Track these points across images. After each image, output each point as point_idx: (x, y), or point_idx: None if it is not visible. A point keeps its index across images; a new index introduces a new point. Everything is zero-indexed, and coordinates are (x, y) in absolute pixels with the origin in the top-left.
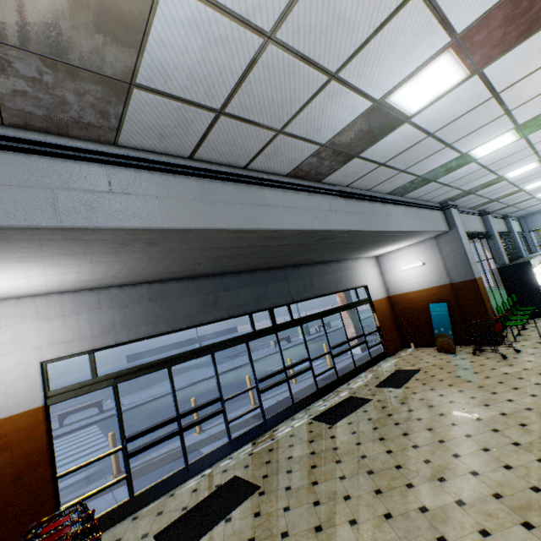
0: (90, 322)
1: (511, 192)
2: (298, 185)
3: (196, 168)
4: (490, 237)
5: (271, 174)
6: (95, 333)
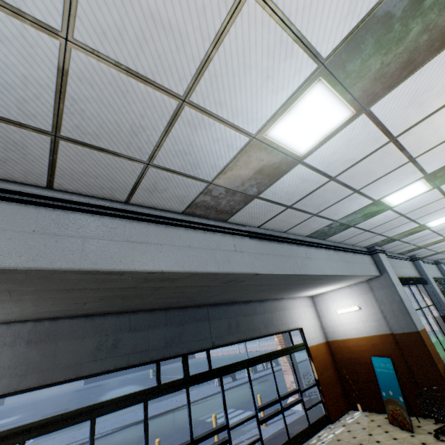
0: None
1: (437, 240)
2: (196, 223)
3: (51, 198)
4: (426, 282)
5: (163, 210)
6: None
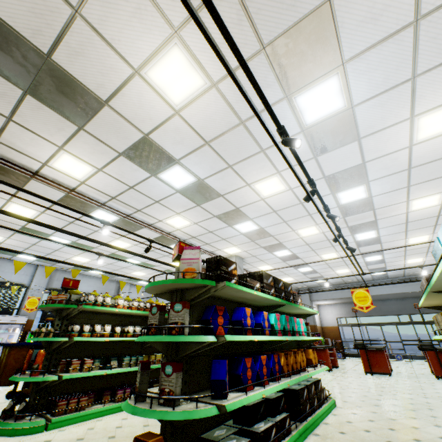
0: (344, 310)
1: None
2: (377, 282)
3: (347, 285)
4: None
5: (368, 281)
6: (345, 313)
